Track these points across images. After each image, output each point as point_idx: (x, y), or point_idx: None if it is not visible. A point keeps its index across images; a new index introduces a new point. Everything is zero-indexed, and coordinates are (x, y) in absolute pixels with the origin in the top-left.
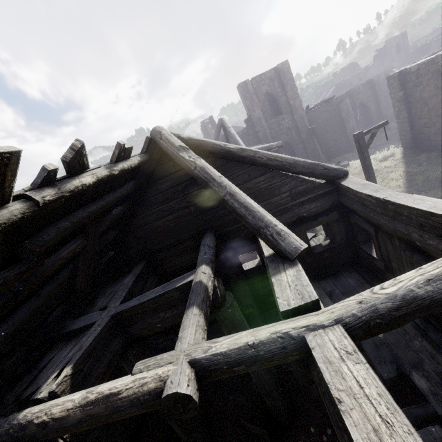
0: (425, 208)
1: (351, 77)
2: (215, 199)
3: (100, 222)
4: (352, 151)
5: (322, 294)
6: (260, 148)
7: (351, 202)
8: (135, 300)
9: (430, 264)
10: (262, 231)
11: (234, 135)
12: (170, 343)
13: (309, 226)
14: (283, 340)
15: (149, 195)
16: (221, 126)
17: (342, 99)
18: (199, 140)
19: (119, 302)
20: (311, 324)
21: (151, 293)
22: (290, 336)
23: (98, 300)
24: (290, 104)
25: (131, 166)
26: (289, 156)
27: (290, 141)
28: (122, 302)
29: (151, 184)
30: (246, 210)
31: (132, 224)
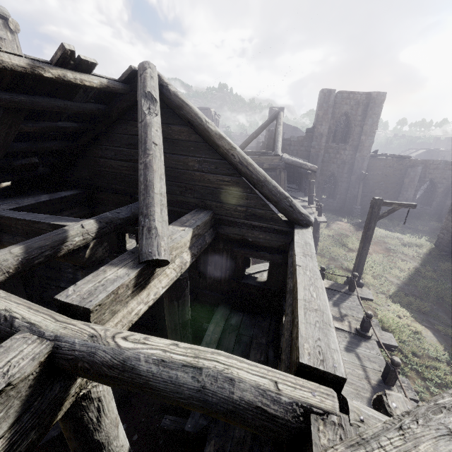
0: (302, 297)
1: (447, 150)
2: (173, 172)
3: (31, 122)
4: (390, 220)
5: (221, 322)
6: (292, 161)
7: (291, 253)
8: (20, 213)
9: (188, 347)
10: (140, 218)
11: (278, 134)
12: (71, 277)
13: (249, 253)
14: (3, 322)
15: (116, 130)
16: (275, 118)
17: (415, 164)
18: (184, 102)
19: (11, 208)
20: (37, 324)
21: (33, 216)
22: (11, 323)
23: (15, 197)
24: (360, 139)
25: (83, 82)
26: (263, 171)
27: (337, 175)
28: (15, 209)
29: (123, 120)
30: (145, 189)
31: (90, 149)
